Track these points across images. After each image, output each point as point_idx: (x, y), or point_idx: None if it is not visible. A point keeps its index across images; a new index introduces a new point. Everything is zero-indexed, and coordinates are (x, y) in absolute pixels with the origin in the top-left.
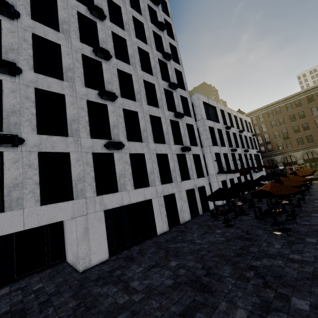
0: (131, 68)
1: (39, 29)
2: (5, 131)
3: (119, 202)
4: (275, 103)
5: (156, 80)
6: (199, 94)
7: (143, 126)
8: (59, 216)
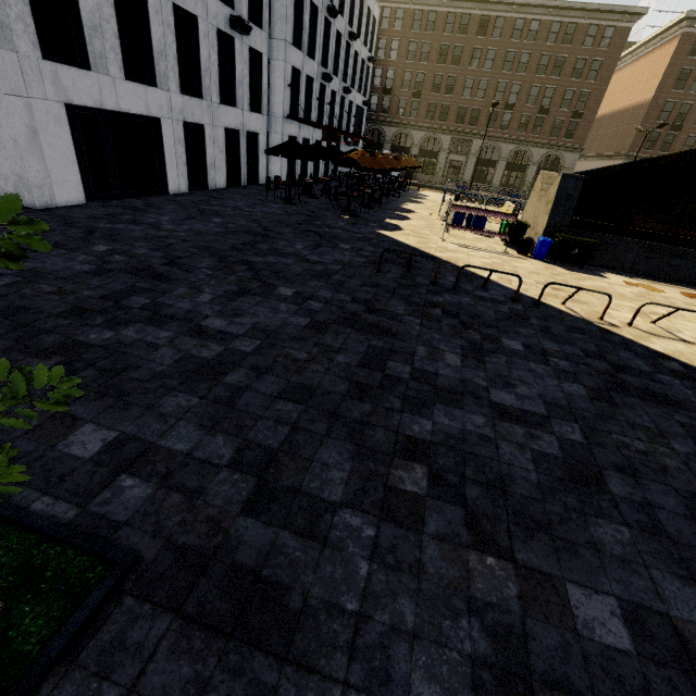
0: None
1: None
2: None
3: (96, 98)
4: None
5: None
6: None
7: None
8: None
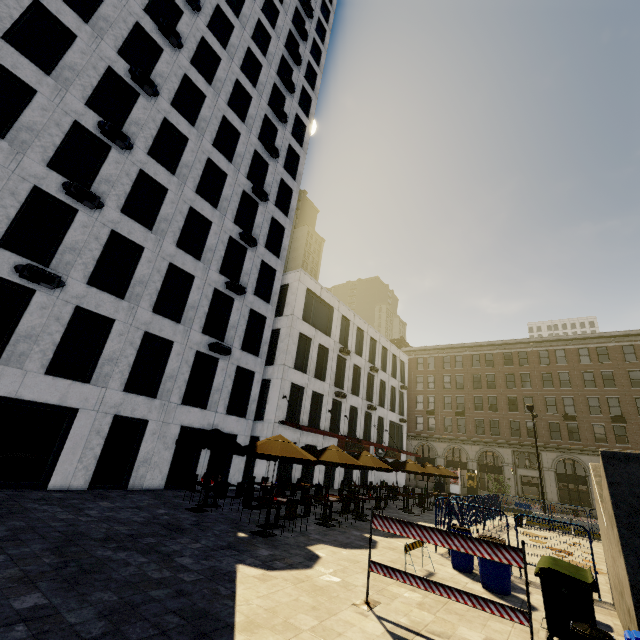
0: (173, 181)
1: (7, 56)
2: None
3: None
4: (456, 346)
5: (219, 218)
6: (306, 275)
7: (142, 275)
8: None
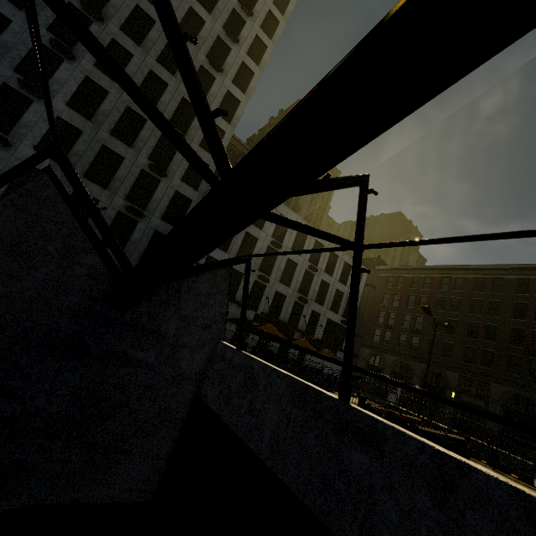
0: (114, 86)
1: None
2: None
3: None
4: (427, 267)
5: None
6: None
7: (78, 150)
8: None
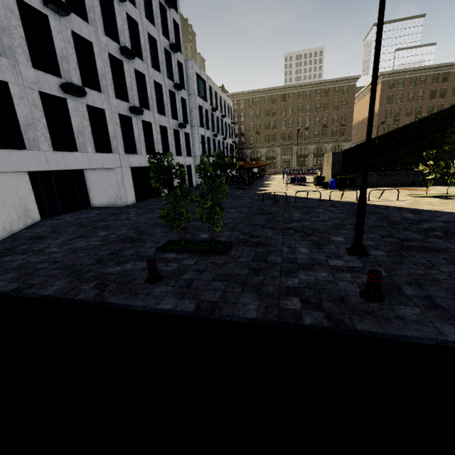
0: (137, 13)
1: None
2: (63, 79)
3: (139, 163)
4: (257, 91)
5: (158, 35)
6: (194, 62)
7: (150, 93)
8: (107, 164)
